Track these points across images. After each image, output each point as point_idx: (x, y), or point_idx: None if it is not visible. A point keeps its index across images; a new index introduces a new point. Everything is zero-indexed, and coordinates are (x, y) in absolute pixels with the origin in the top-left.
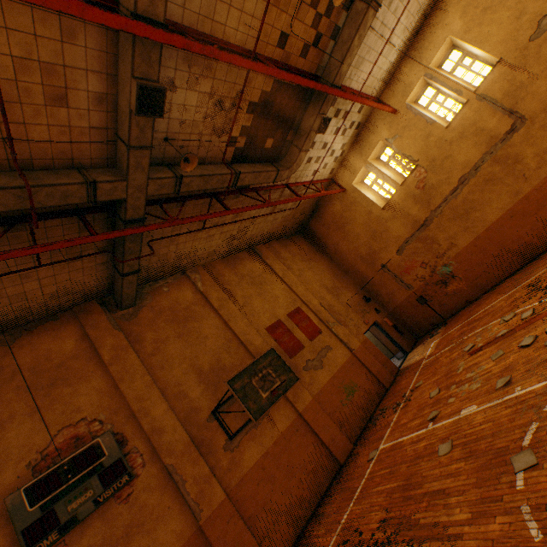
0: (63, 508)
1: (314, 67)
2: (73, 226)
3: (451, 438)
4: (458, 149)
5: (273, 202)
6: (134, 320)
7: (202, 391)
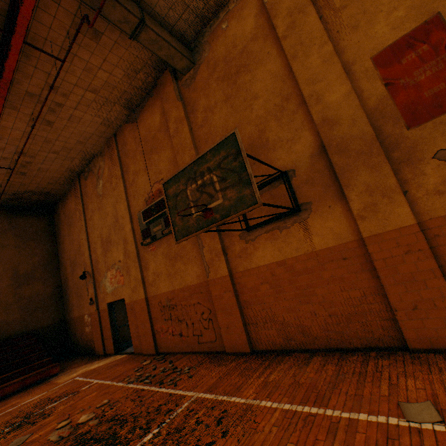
0: (152, 228)
1: None
2: (46, 3)
3: None
4: None
5: None
6: (192, 86)
7: None
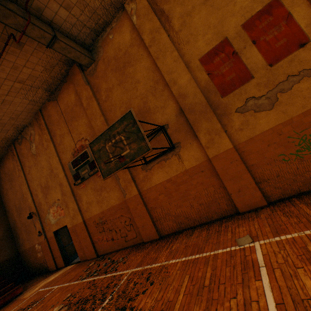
0: (81, 172)
1: None
2: None
3: None
4: None
5: None
6: (95, 75)
7: None
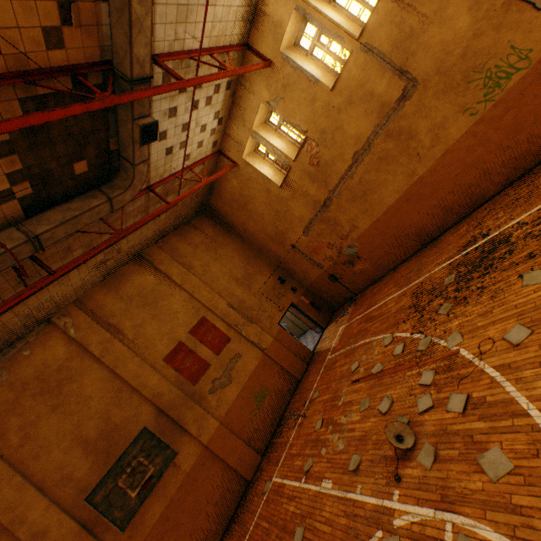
0: None
1: (93, 52)
2: None
3: (307, 522)
4: (348, 118)
5: (124, 232)
6: None
7: (90, 465)
